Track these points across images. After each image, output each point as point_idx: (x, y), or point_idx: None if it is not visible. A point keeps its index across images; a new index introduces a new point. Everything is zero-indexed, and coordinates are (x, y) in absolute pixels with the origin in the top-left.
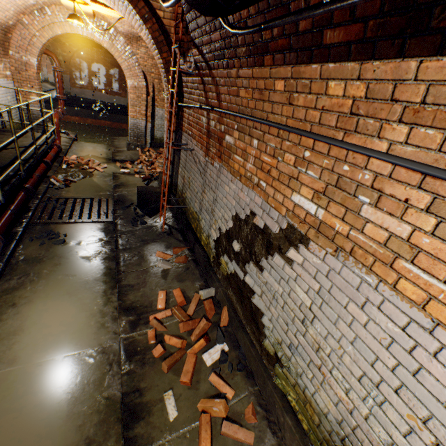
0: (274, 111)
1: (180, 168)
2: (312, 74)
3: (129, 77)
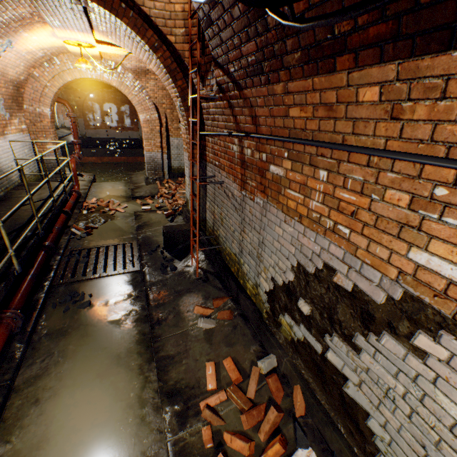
0: (357, 130)
1: (207, 202)
2: (452, 67)
3: (141, 112)
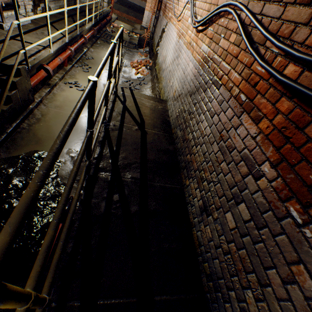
0: None
1: (156, 28)
2: None
3: None
